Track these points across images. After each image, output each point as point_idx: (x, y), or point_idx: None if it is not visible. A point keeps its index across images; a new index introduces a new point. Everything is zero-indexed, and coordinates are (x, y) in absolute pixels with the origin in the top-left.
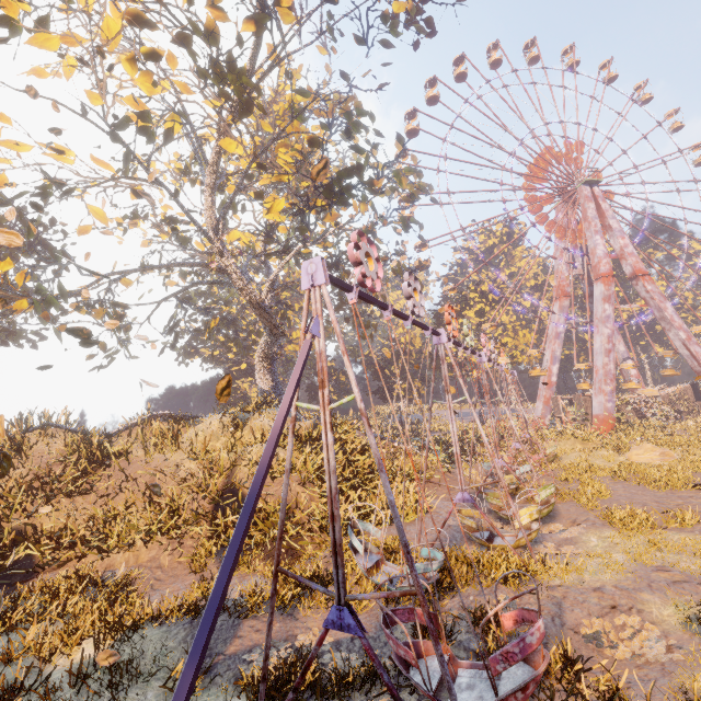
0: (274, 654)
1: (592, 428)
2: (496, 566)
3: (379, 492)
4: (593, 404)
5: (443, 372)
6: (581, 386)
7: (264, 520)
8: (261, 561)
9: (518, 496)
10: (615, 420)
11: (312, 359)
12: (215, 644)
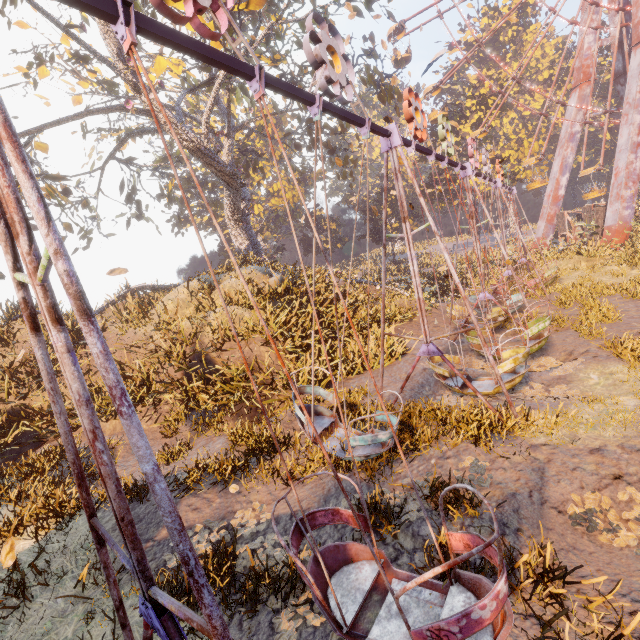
0: (205, 538)
1: (600, 242)
2: (465, 426)
3: (353, 340)
4: (606, 215)
5: (397, 193)
6: (593, 195)
7: (227, 384)
8: (231, 420)
9: (507, 328)
10: (630, 229)
11: (301, 211)
12: (146, 529)
